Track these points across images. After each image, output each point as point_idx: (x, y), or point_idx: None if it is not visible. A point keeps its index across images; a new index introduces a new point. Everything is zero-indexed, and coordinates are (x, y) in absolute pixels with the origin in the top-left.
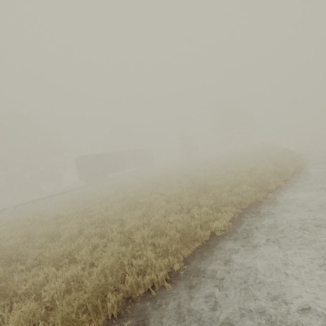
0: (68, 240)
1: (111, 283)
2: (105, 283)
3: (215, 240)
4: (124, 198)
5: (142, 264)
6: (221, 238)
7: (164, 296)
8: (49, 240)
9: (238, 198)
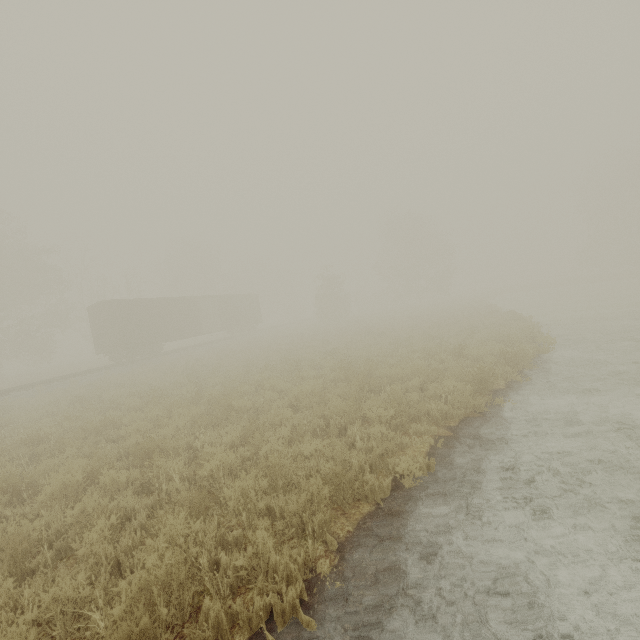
0: (58, 499)
1: (165, 619)
2: (150, 627)
3: (403, 499)
4: (198, 397)
5: (245, 564)
6: (415, 493)
7: None
8: (8, 498)
9: (441, 405)
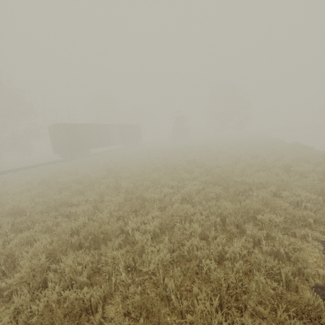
0: (26, 280)
1: None
2: None
3: None
4: (117, 187)
5: None
6: None
7: None
8: None
9: (312, 214)
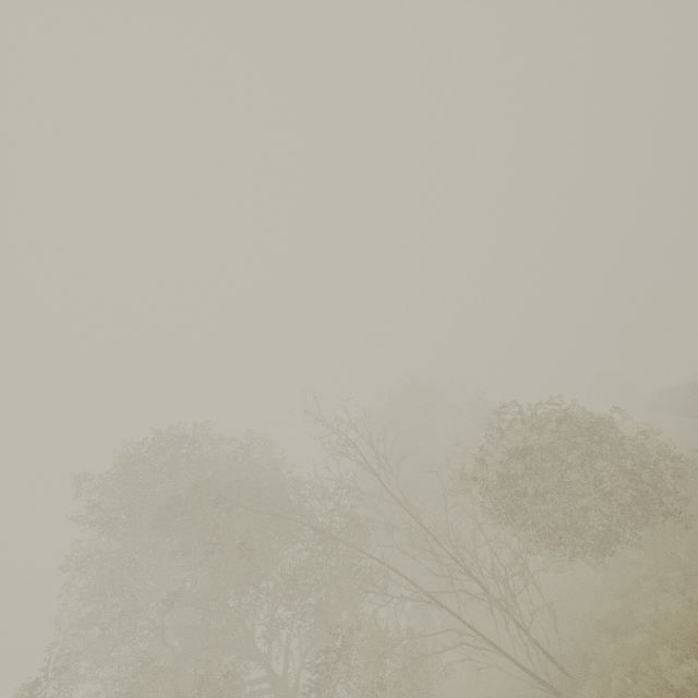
0: None
1: None
2: None
3: None
4: None
5: None
6: None
7: None
8: None
9: None
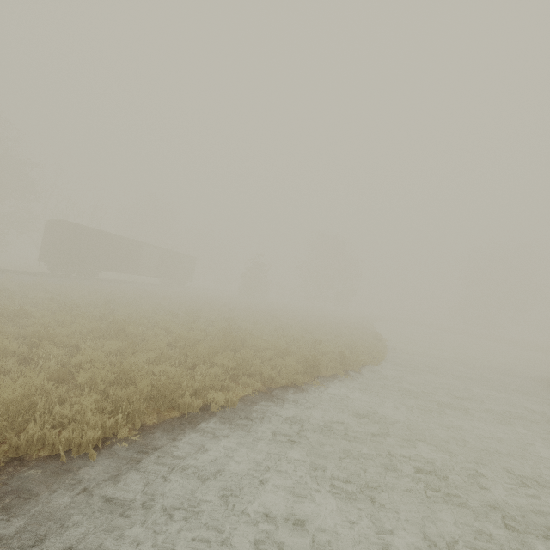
0: None
1: None
2: None
3: (204, 416)
4: (104, 317)
5: (69, 415)
6: (215, 415)
7: (78, 468)
8: None
9: (272, 371)
